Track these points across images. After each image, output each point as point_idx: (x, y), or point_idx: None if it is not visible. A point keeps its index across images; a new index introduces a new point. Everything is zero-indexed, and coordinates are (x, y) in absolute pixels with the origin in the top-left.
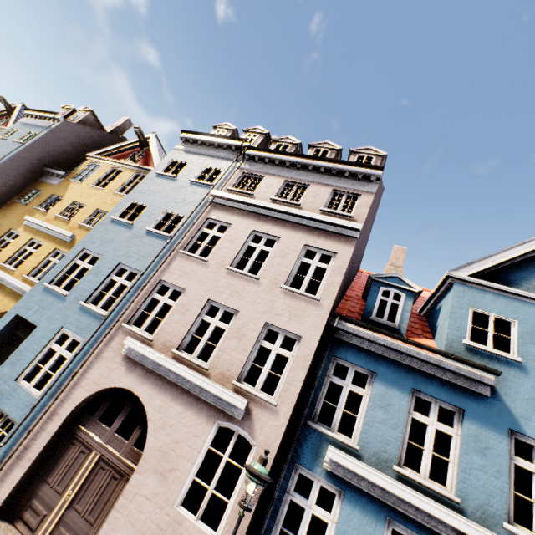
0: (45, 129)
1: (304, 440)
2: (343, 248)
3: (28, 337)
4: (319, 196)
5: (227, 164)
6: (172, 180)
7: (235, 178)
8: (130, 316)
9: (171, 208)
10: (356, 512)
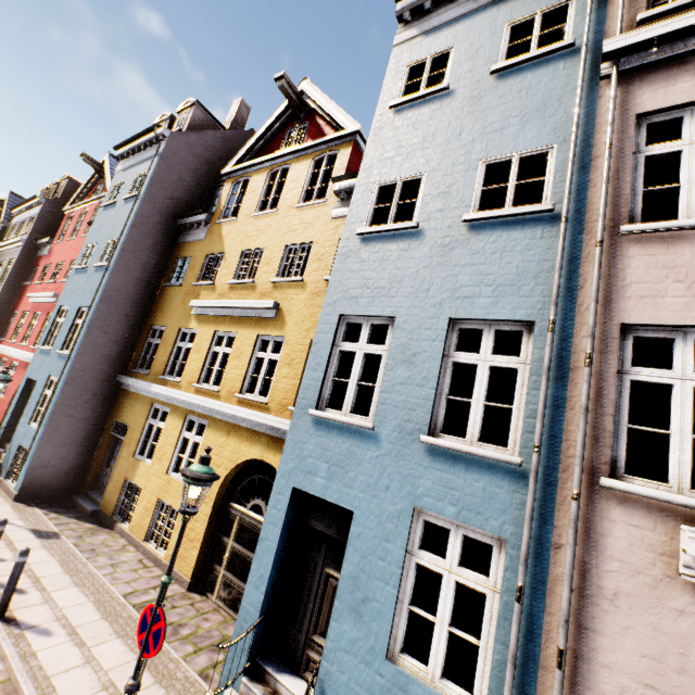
0: (153, 161)
1: None
2: None
3: (349, 540)
4: None
5: None
6: (441, 98)
7: None
8: (605, 451)
9: (492, 150)
10: None
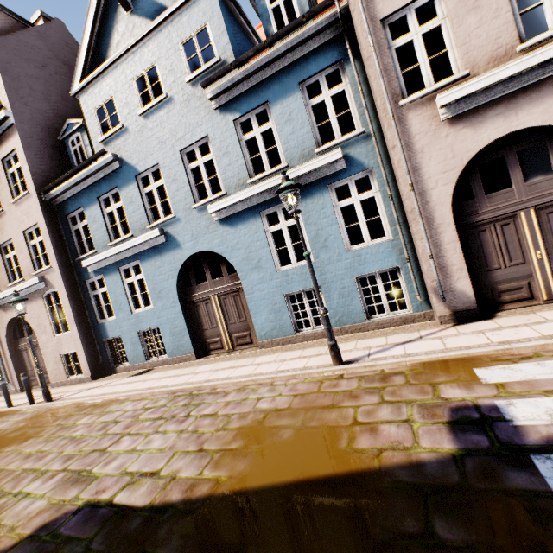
0: None
1: (81, 269)
2: (15, 140)
3: None
4: None
5: None
6: None
7: None
8: None
9: None
10: (110, 277)
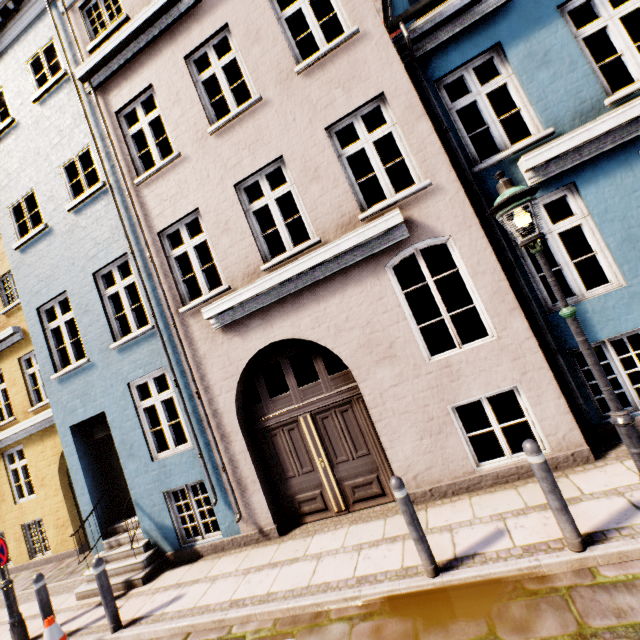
0: None
1: (488, 190)
2: None
3: (110, 426)
4: None
5: (47, 25)
6: (14, 129)
7: (80, 29)
8: (177, 297)
9: (61, 158)
10: (602, 184)
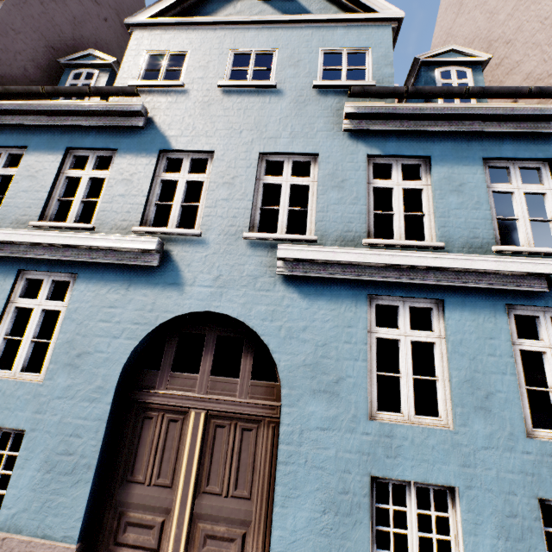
0: None
1: None
2: None
3: None
4: None
5: None
6: None
7: None
8: None
9: None
10: None
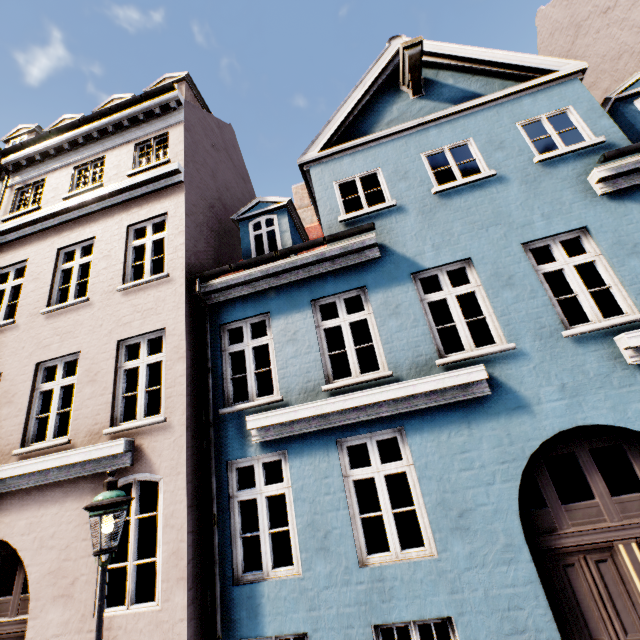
0: None
1: (226, 433)
2: (173, 202)
3: None
4: (122, 162)
5: None
6: None
7: (8, 202)
8: None
9: None
10: (306, 460)
